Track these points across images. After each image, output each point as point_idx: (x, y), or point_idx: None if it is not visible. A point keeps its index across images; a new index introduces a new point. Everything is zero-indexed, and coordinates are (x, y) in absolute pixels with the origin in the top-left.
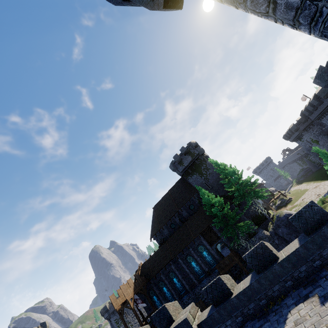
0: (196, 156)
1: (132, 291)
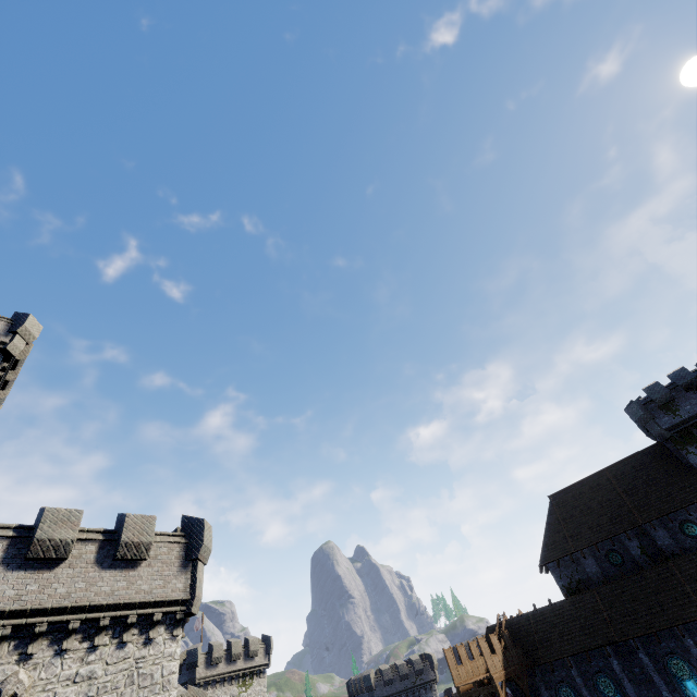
0: None
1: (501, 667)
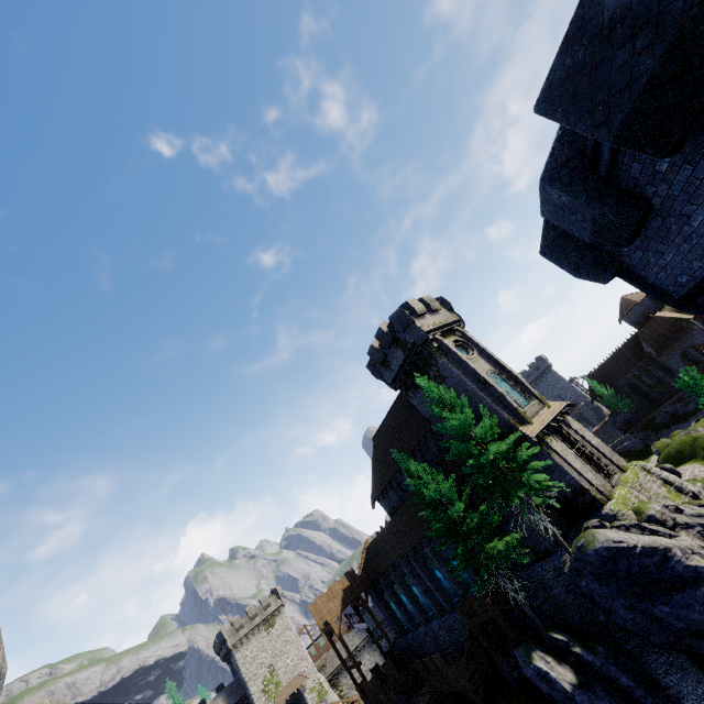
0: (411, 348)
1: (340, 605)
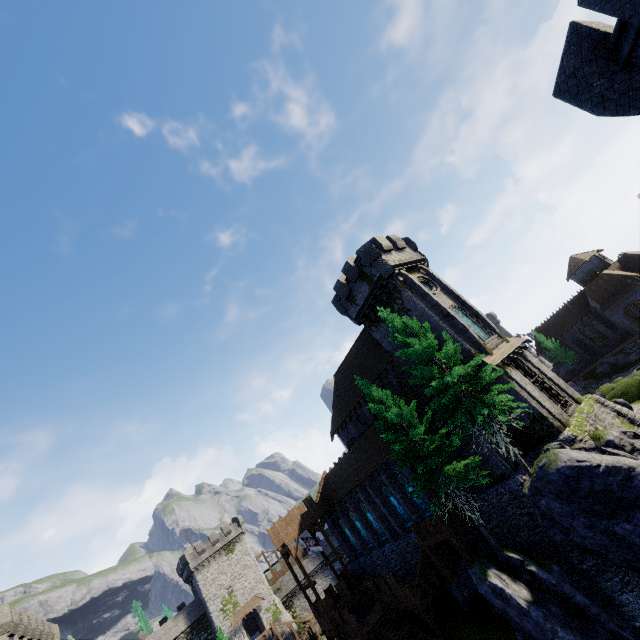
0: (377, 282)
1: (297, 528)
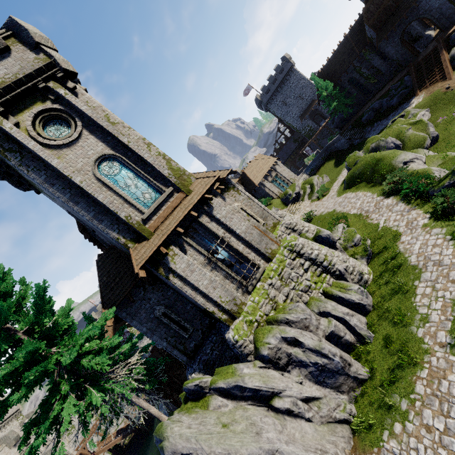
0: None
1: (112, 333)
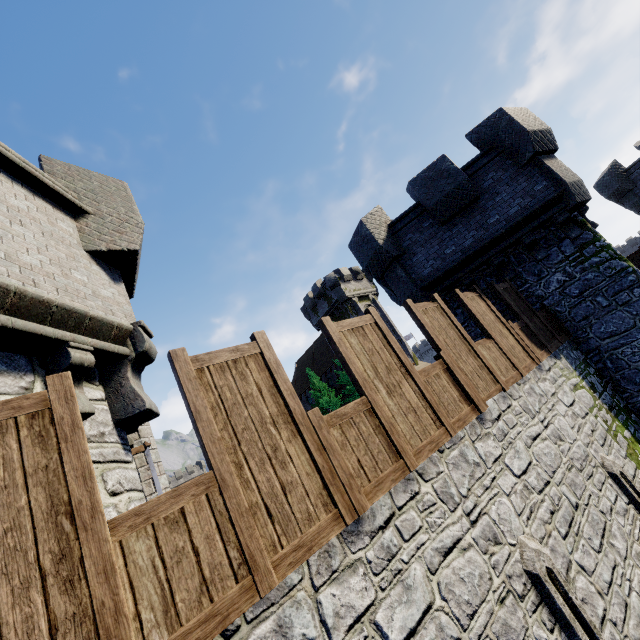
0: (334, 303)
1: None
